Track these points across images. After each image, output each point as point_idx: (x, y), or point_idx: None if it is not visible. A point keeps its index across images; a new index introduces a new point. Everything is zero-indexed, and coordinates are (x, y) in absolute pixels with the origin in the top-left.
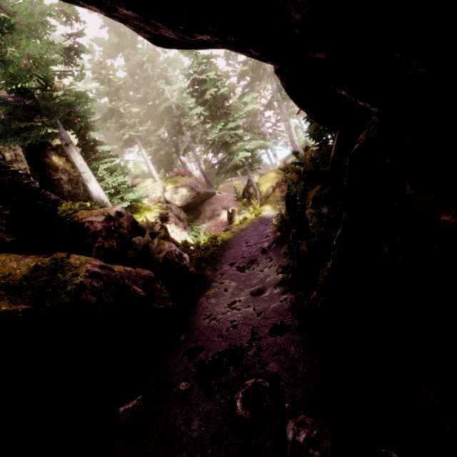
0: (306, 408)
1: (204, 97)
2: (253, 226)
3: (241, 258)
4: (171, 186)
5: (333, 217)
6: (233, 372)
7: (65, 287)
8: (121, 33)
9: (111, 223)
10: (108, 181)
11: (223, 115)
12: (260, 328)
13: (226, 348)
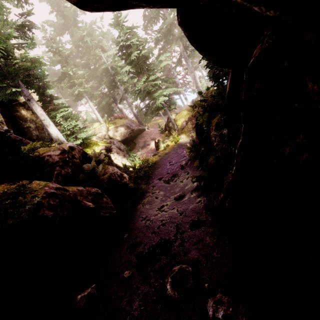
0: (222, 287)
1: (130, 58)
2: (174, 150)
3: (166, 174)
4: (113, 126)
5: (232, 136)
6: (164, 260)
7: (25, 207)
8: (66, 16)
9: (66, 155)
10: (64, 126)
11: (145, 71)
12: (182, 225)
13: (158, 241)
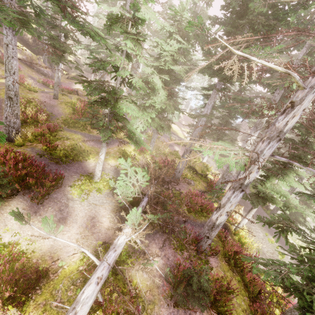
0: None
1: None
2: None
3: None
4: None
5: None
6: None
7: None
8: None
9: None
10: None
11: None
12: None
13: None
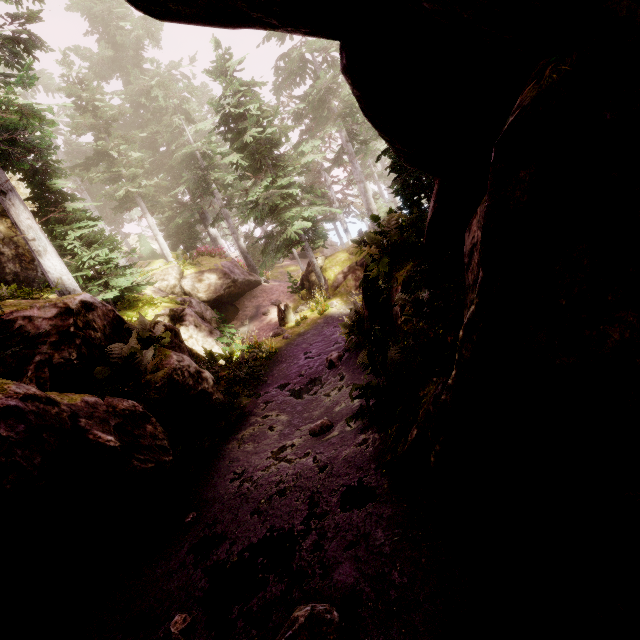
0: None
1: (242, 140)
2: (316, 329)
3: (297, 377)
4: (193, 270)
5: (438, 305)
6: (274, 586)
7: None
8: (119, 45)
9: (70, 320)
10: (83, 257)
11: (270, 167)
12: (323, 495)
13: (264, 534)
